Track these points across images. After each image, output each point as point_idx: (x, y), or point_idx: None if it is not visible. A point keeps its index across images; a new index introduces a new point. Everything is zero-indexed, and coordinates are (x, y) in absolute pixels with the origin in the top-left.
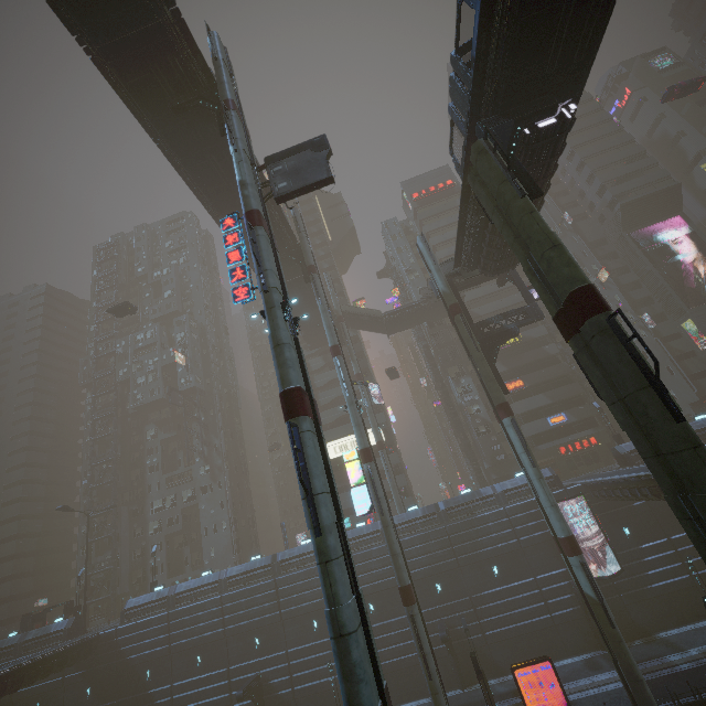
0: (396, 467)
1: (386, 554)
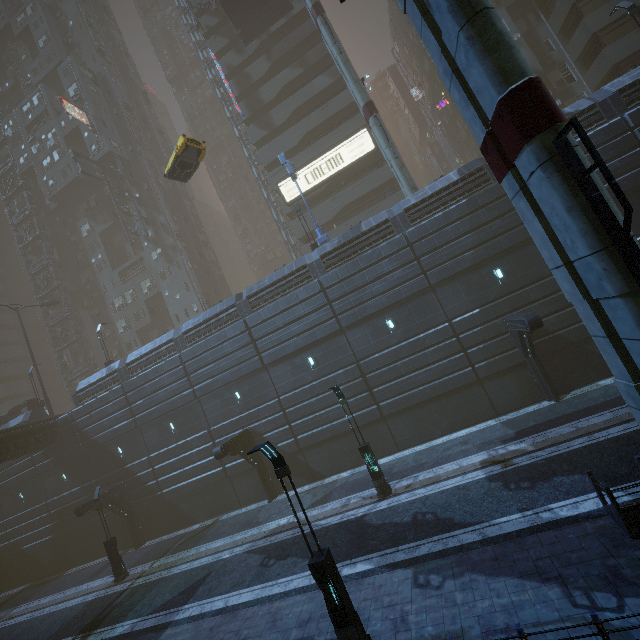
0: (395, 185)
1: (404, 248)
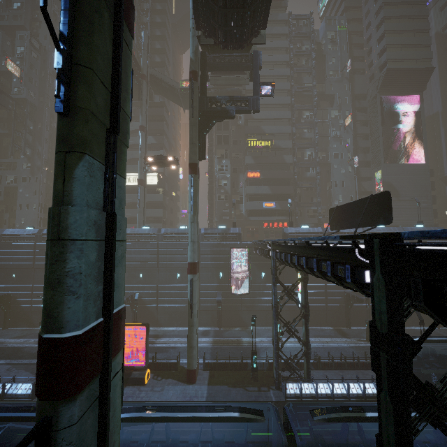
0: (161, 204)
1: None
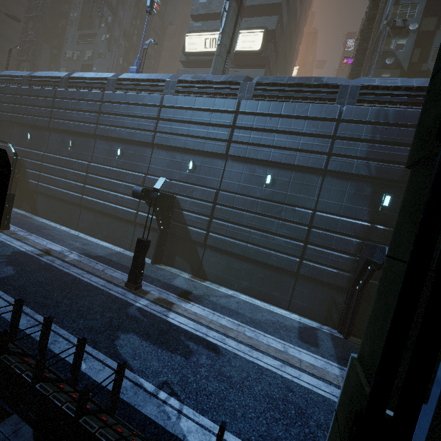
0: None
1: (158, 107)
